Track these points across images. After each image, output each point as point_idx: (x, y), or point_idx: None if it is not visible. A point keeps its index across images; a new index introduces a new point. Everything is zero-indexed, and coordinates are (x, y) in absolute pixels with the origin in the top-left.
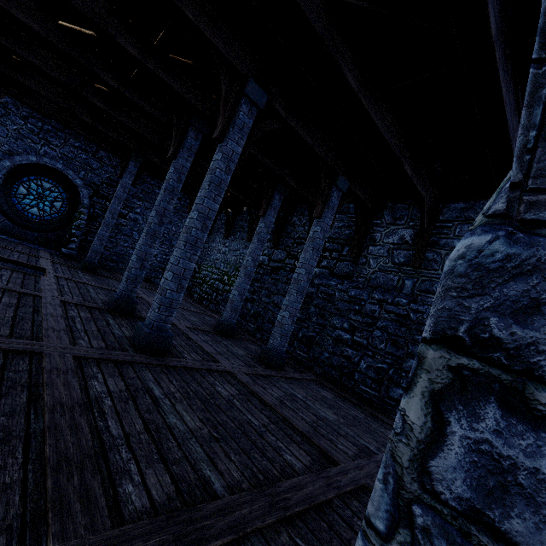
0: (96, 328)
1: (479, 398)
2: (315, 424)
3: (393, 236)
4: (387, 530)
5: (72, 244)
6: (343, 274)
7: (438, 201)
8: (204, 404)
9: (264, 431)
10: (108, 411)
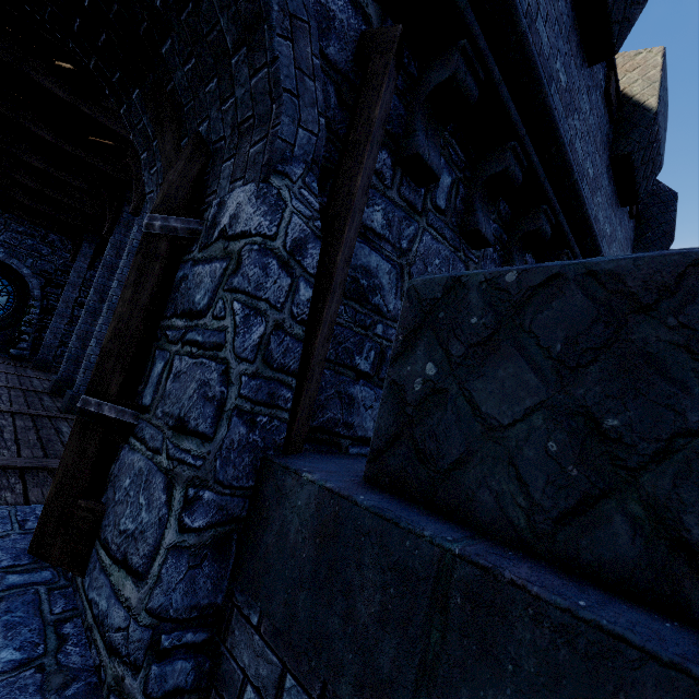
0: (24, 401)
1: None
2: None
3: None
4: None
5: (22, 343)
6: None
7: None
8: None
9: None
10: (8, 431)
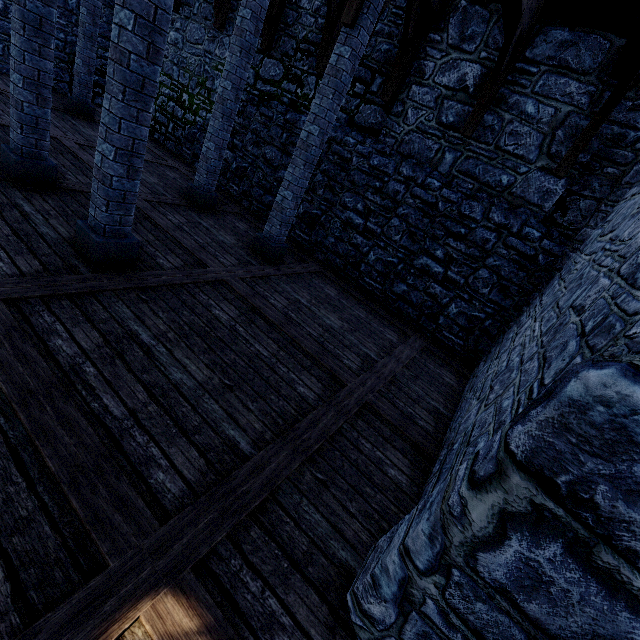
0: (10, 229)
1: (548, 536)
2: (322, 339)
3: (451, 74)
4: (425, 570)
5: None
6: (367, 126)
7: (536, 19)
8: (205, 341)
9: (275, 362)
10: (97, 384)
